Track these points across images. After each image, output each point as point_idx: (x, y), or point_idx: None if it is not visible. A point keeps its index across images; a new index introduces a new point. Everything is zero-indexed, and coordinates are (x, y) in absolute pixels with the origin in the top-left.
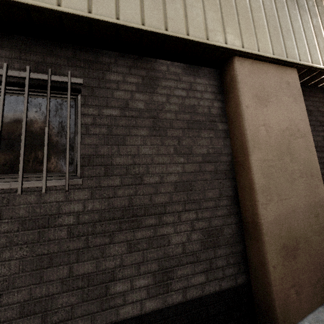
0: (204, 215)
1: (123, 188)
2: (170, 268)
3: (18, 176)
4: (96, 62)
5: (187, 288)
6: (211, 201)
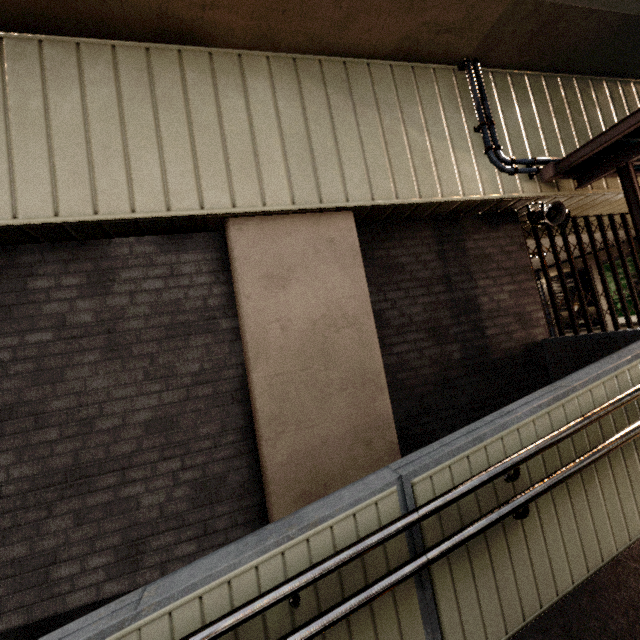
0: (195, 461)
1: (64, 442)
2: (141, 539)
3: None
4: (12, 266)
5: (167, 563)
6: (207, 439)
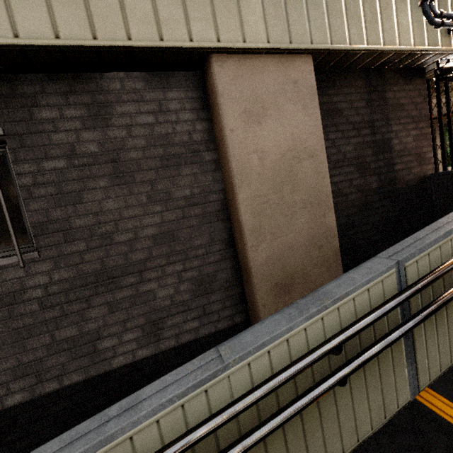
0: (193, 264)
1: (91, 252)
2: (159, 320)
3: None
4: (15, 96)
5: (179, 335)
6: (200, 248)
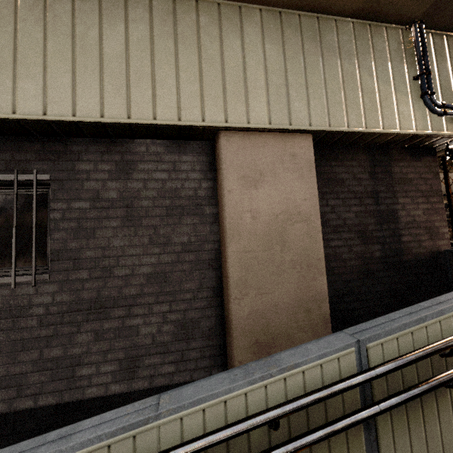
0: (179, 307)
1: (91, 281)
2: (138, 357)
3: None
4: (66, 152)
5: (154, 377)
6: (188, 293)
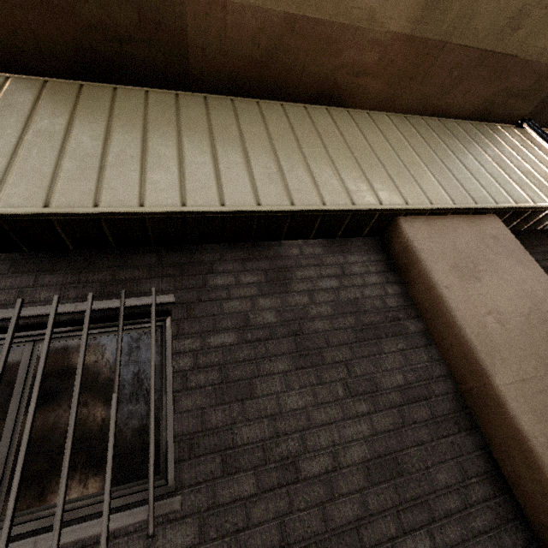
0: (448, 536)
1: (263, 499)
2: None
3: (54, 519)
4: (193, 263)
5: None
6: (449, 493)
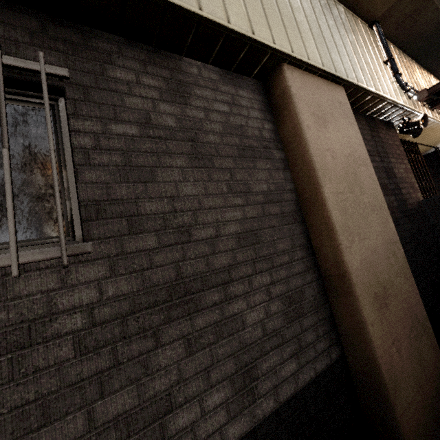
0: (280, 275)
1: (163, 251)
2: (252, 363)
3: None
4: (87, 47)
5: (277, 387)
6: (284, 254)
